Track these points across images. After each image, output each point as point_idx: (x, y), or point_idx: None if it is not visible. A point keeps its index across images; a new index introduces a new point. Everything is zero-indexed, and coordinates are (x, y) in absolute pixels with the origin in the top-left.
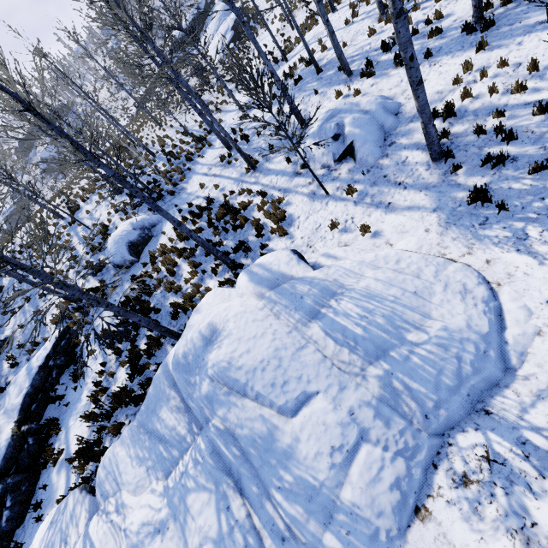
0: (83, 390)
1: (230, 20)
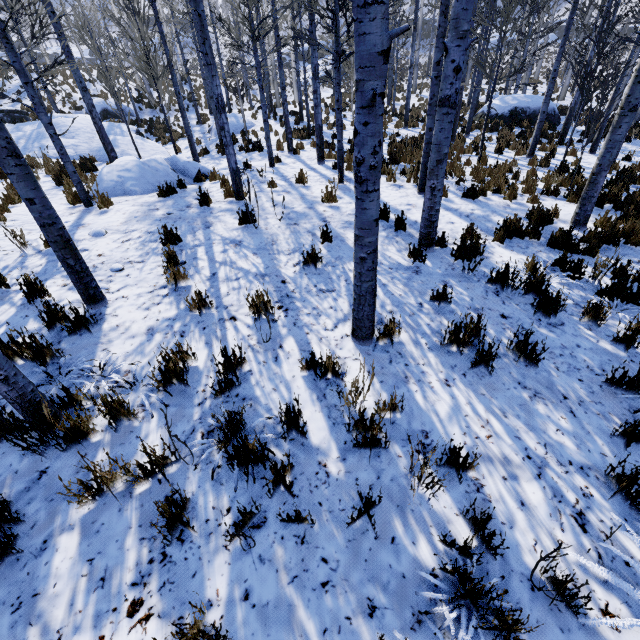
0: None
1: (329, 67)
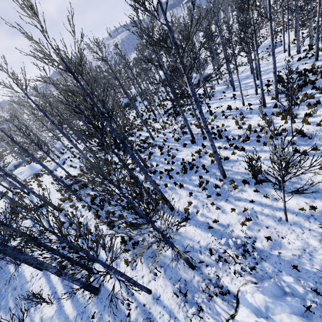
0: None
1: None
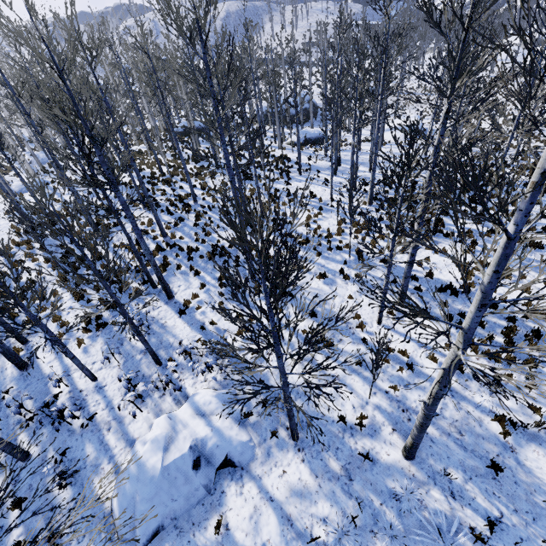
0: None
1: None
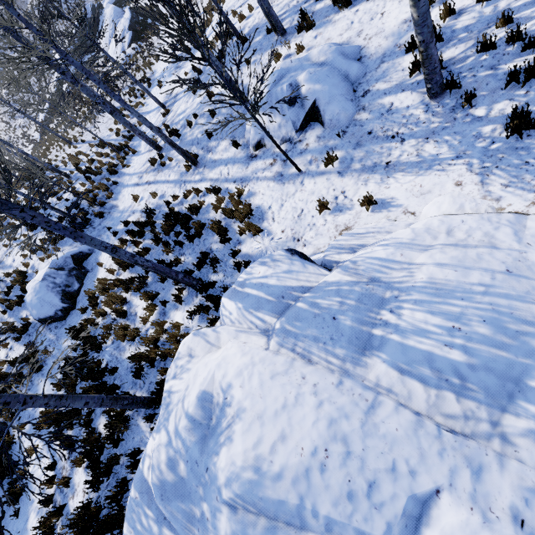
0: (28, 512)
1: (125, 20)
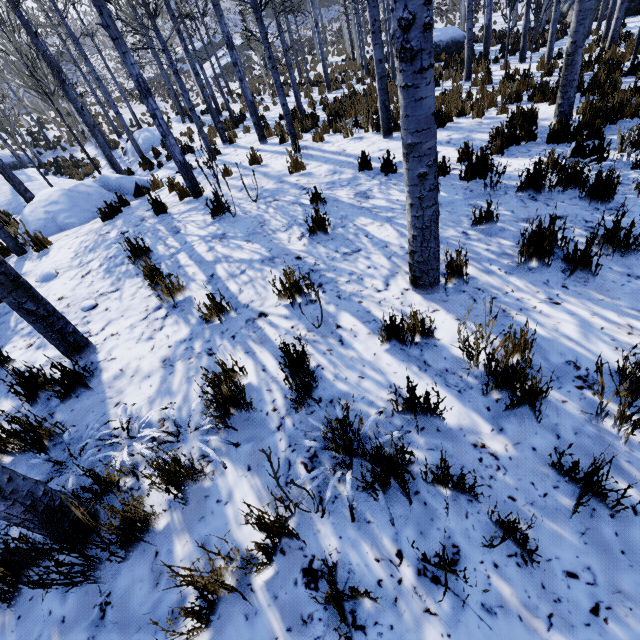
0: None
1: (225, 61)
